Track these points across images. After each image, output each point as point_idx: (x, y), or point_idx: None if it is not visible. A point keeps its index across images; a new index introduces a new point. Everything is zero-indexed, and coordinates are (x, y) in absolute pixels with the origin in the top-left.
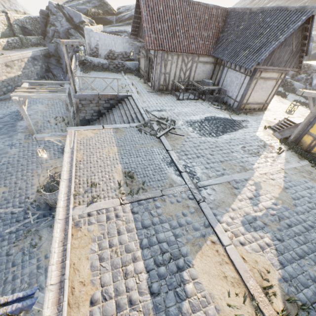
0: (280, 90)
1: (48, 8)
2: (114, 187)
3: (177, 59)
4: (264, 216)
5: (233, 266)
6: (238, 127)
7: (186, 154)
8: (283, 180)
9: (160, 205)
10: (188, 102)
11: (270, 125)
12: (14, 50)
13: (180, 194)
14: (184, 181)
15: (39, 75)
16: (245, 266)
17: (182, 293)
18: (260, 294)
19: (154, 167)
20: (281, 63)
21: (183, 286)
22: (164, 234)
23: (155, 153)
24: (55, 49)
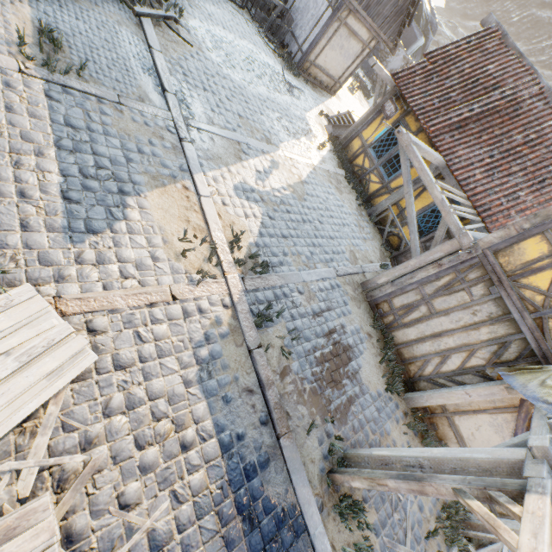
0: (367, 86)
1: None
2: (6, 37)
3: None
4: (266, 193)
5: (203, 217)
6: (287, 92)
7: (187, 75)
8: (307, 175)
9: (111, 114)
10: (223, 2)
11: (329, 115)
12: None
13: (155, 118)
14: (168, 107)
15: None
16: (218, 220)
17: (120, 214)
18: (224, 244)
19: (115, 57)
20: (379, 17)
21: (124, 209)
22: (107, 149)
23: (124, 38)
24: None
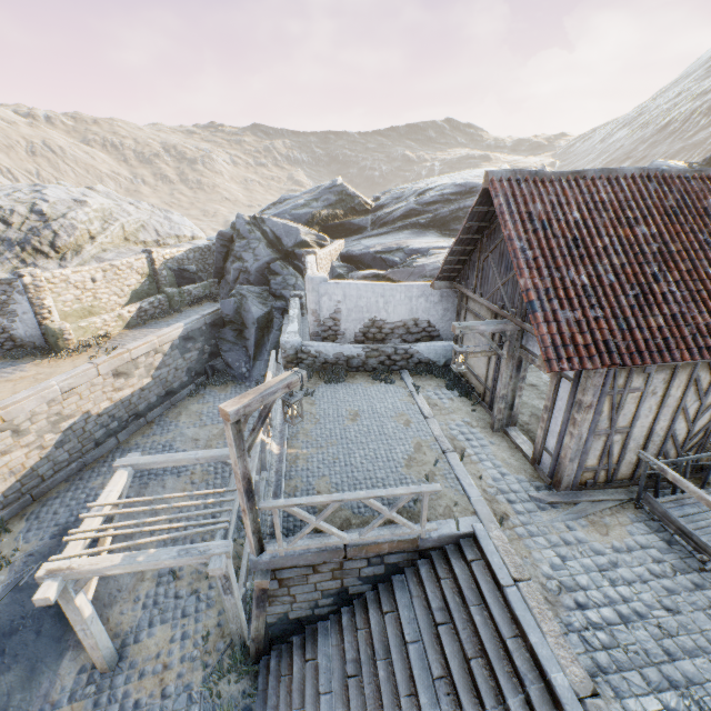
0: None
1: (234, 226)
2: None
3: (667, 382)
4: None
5: None
6: None
7: None
8: None
9: None
10: None
11: None
12: (149, 323)
13: None
14: None
15: (194, 370)
16: None
17: None
18: None
19: None
20: None
21: None
22: None
23: None
24: (235, 308)
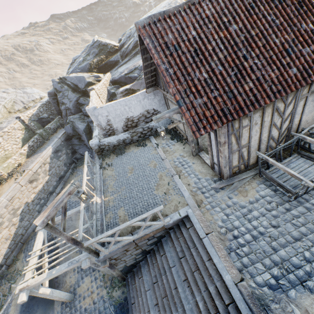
0: None
1: (53, 86)
2: None
3: (261, 116)
4: None
5: None
6: None
7: None
8: None
9: None
10: None
11: None
12: (37, 151)
13: None
14: None
15: (67, 163)
16: None
17: None
18: None
19: None
20: None
21: None
22: None
23: None
24: (72, 128)
